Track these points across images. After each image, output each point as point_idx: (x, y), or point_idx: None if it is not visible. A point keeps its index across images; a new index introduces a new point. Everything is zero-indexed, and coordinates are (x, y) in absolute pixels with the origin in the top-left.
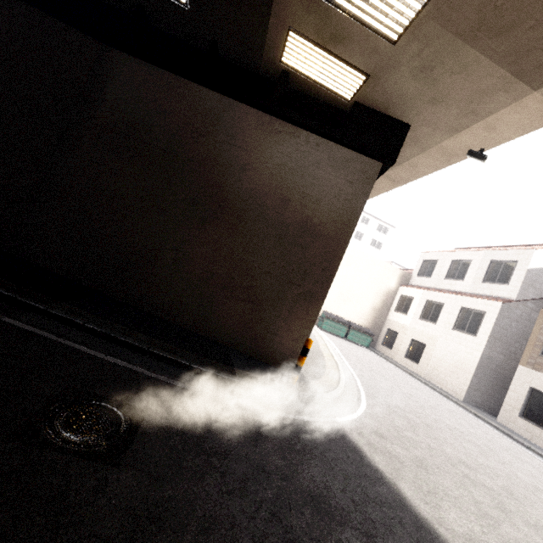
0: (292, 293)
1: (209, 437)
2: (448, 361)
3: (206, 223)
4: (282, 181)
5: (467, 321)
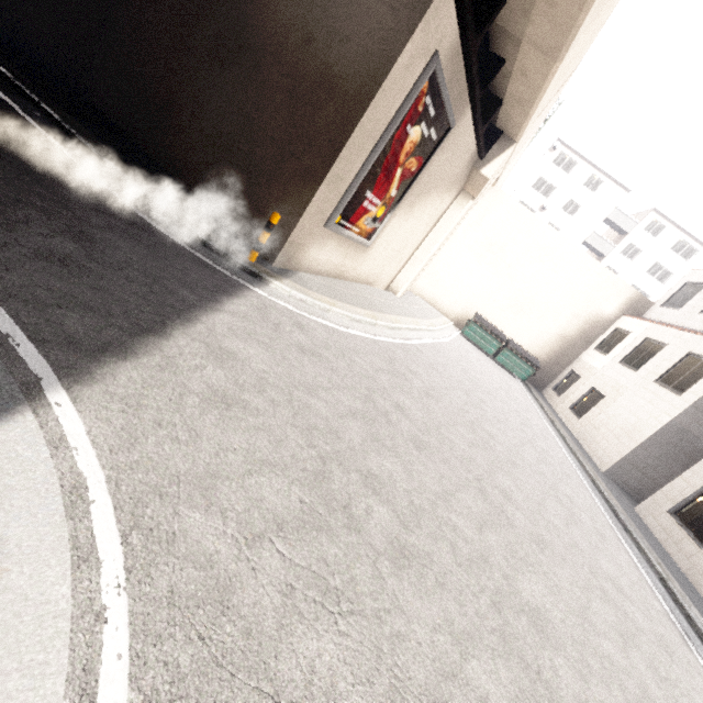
0: (290, 167)
1: (53, 182)
2: (618, 422)
3: (225, 69)
4: (311, 9)
5: (683, 373)
